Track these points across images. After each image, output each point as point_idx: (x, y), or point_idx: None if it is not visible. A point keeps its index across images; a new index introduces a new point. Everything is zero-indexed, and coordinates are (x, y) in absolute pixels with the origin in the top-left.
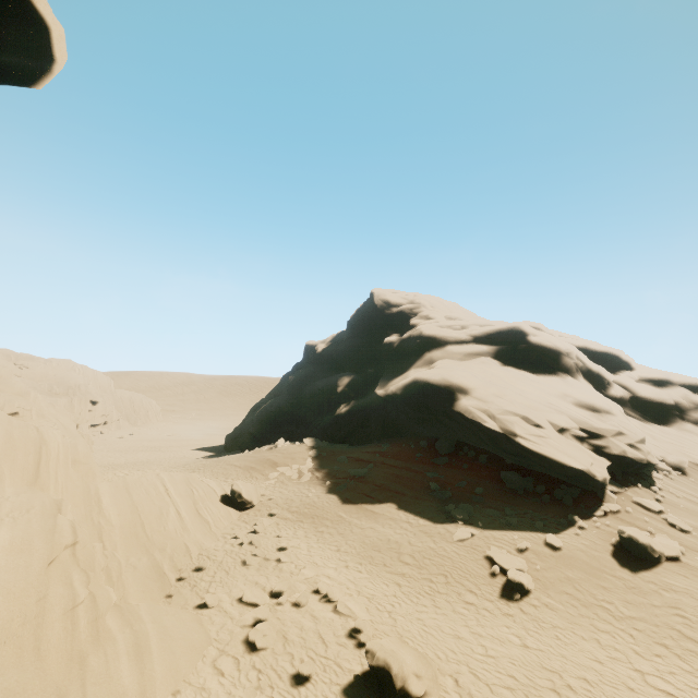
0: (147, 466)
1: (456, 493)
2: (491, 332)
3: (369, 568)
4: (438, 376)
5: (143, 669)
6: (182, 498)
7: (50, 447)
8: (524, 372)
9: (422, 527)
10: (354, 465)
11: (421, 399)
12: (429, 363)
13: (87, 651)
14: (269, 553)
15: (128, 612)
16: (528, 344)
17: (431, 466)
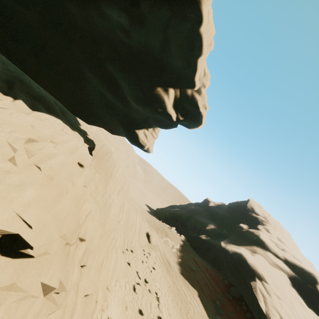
0: (132, 200)
1: (225, 315)
2: (297, 264)
3: (175, 304)
4: (252, 262)
5: (115, 267)
6: (138, 224)
7: (125, 187)
8: (301, 299)
9: (202, 312)
10: (193, 262)
11: (238, 264)
12: (253, 251)
13: (110, 251)
14: (150, 266)
15: (117, 248)
16: (315, 288)
17: (222, 294)
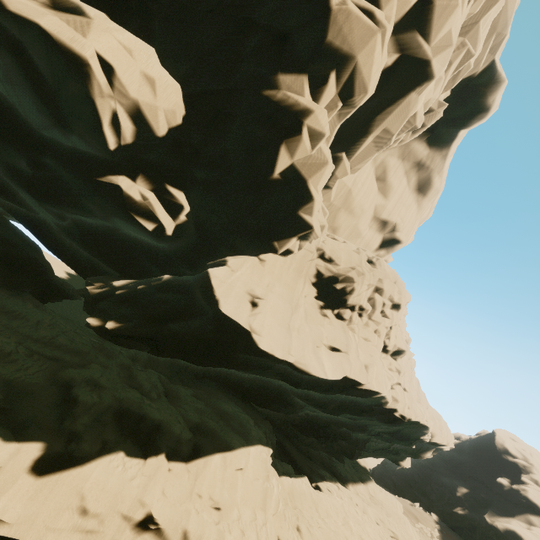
0: None
1: None
2: None
3: None
4: None
5: None
6: None
7: None
8: None
9: None
10: None
11: None
12: (528, 523)
13: None
14: None
15: None
16: None
17: None
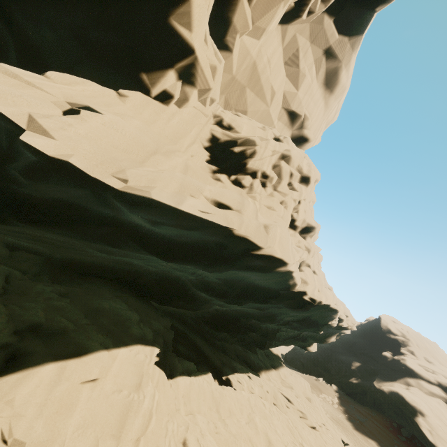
0: None
1: None
2: None
3: None
4: (410, 399)
5: None
6: None
7: None
8: None
9: None
10: (358, 413)
11: (398, 403)
12: (406, 384)
13: None
14: None
15: None
16: None
17: (396, 437)
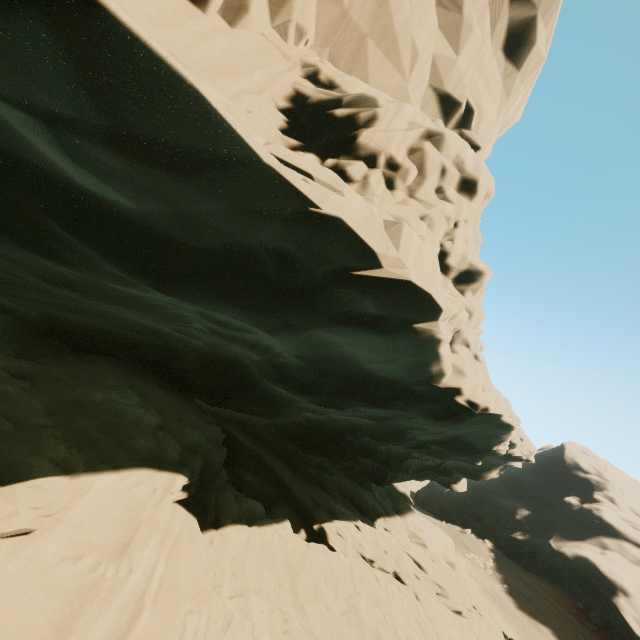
0: None
1: None
2: None
3: None
4: (607, 569)
5: None
6: None
7: None
8: None
9: None
10: (524, 585)
11: (587, 575)
12: (601, 546)
13: None
14: None
15: None
16: None
17: (582, 624)
